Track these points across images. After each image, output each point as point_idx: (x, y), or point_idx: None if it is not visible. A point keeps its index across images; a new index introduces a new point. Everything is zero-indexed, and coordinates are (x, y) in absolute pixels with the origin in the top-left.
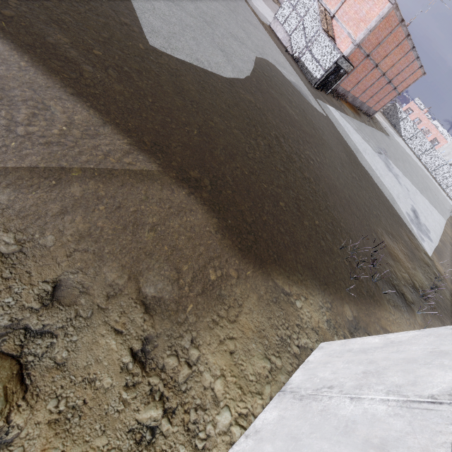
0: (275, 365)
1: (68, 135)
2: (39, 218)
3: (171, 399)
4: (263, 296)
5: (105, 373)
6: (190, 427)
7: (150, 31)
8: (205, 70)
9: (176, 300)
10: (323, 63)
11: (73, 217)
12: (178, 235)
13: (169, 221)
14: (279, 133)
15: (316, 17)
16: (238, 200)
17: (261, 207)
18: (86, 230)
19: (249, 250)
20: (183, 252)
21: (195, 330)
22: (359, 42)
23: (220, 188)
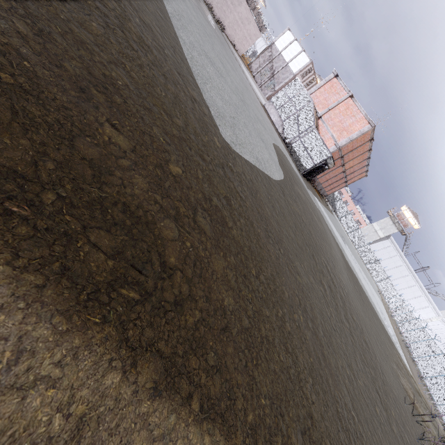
0: None
1: None
2: None
3: None
4: None
5: None
6: None
7: (217, 114)
8: (264, 175)
9: None
10: (314, 157)
11: None
12: None
13: None
14: (324, 258)
15: (311, 115)
16: None
17: None
18: None
19: None
20: None
21: None
22: (341, 146)
23: None
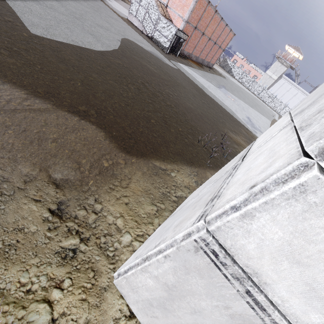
0: (160, 208)
1: None
2: None
3: (85, 233)
4: (146, 172)
5: (31, 224)
6: (102, 246)
7: (31, 25)
8: (80, 47)
9: (79, 179)
10: (168, 37)
11: None
12: (75, 143)
13: (67, 136)
14: (144, 81)
15: (155, 7)
16: (119, 121)
17: (137, 124)
18: (0, 145)
19: (132, 148)
20: (80, 152)
21: (97, 194)
22: (187, 19)
23: (104, 115)
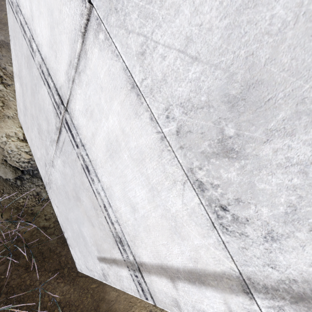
0: None
1: None
2: None
3: (8, 80)
4: None
5: None
6: None
7: None
8: None
9: None
10: None
11: None
12: None
13: None
14: None
15: None
16: None
17: None
18: None
19: None
20: None
21: None
22: None
23: None
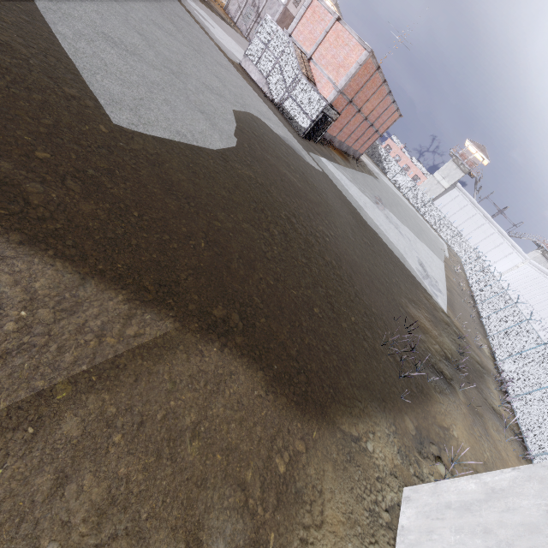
0: None
1: (32, 324)
2: (21, 520)
3: None
4: (337, 461)
5: None
6: None
7: (110, 102)
8: (190, 146)
9: (253, 540)
10: (309, 112)
11: (77, 482)
12: (227, 425)
13: (211, 407)
14: (289, 212)
15: (294, 60)
16: (275, 329)
17: (299, 326)
18: (105, 496)
19: (306, 398)
20: (240, 450)
21: None
22: (342, 88)
23: (252, 319)
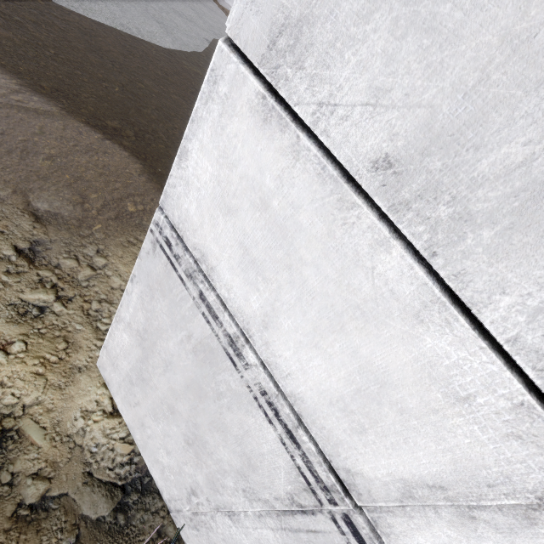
0: None
1: None
2: None
3: (67, 290)
4: None
5: None
6: (91, 313)
7: None
8: (133, 37)
9: (79, 218)
10: None
11: None
12: (85, 169)
13: (74, 156)
14: None
15: None
16: (173, 155)
17: None
18: None
19: None
20: (91, 183)
21: (104, 244)
22: None
23: (149, 141)
